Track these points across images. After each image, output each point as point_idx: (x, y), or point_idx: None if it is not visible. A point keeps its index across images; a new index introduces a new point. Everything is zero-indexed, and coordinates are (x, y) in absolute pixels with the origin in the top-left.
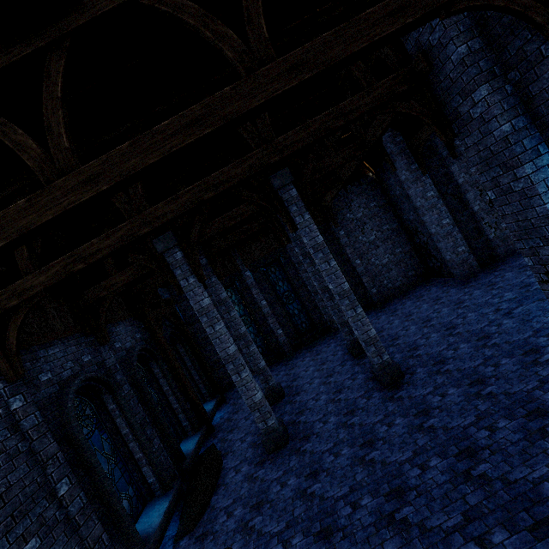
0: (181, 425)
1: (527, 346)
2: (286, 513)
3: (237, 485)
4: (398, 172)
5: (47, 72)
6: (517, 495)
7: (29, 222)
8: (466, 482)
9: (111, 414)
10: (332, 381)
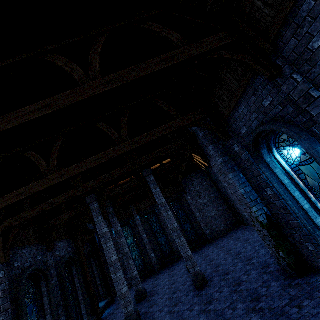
0: (81, 313)
1: (264, 264)
2: None
3: None
4: (213, 169)
5: (56, 142)
6: None
7: (35, 190)
8: None
9: (42, 294)
10: (173, 287)
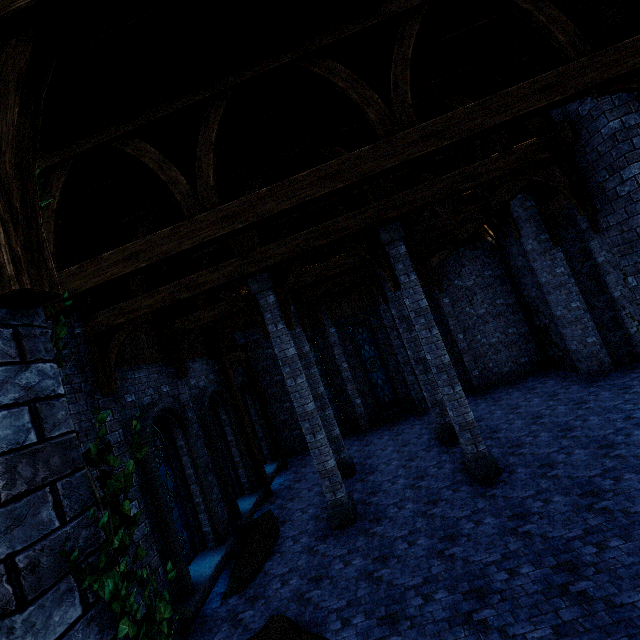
0: (239, 482)
1: None
2: (348, 592)
3: (294, 555)
4: (523, 241)
5: (206, 119)
6: (621, 619)
7: (169, 249)
8: (561, 596)
9: (179, 451)
10: (413, 465)
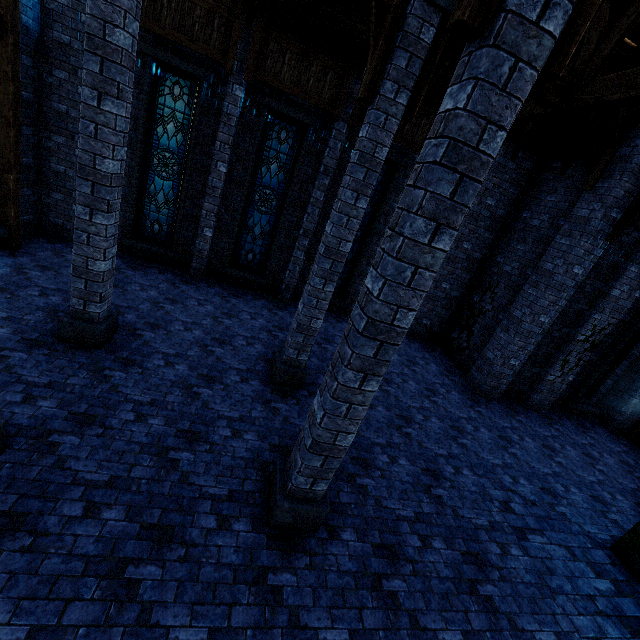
0: None
1: None
2: None
3: None
4: (586, 198)
5: None
6: None
7: None
8: None
9: None
10: (202, 397)
